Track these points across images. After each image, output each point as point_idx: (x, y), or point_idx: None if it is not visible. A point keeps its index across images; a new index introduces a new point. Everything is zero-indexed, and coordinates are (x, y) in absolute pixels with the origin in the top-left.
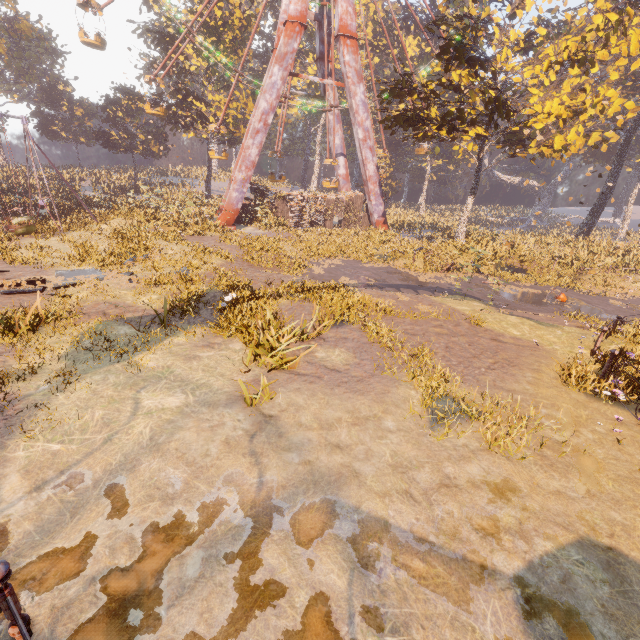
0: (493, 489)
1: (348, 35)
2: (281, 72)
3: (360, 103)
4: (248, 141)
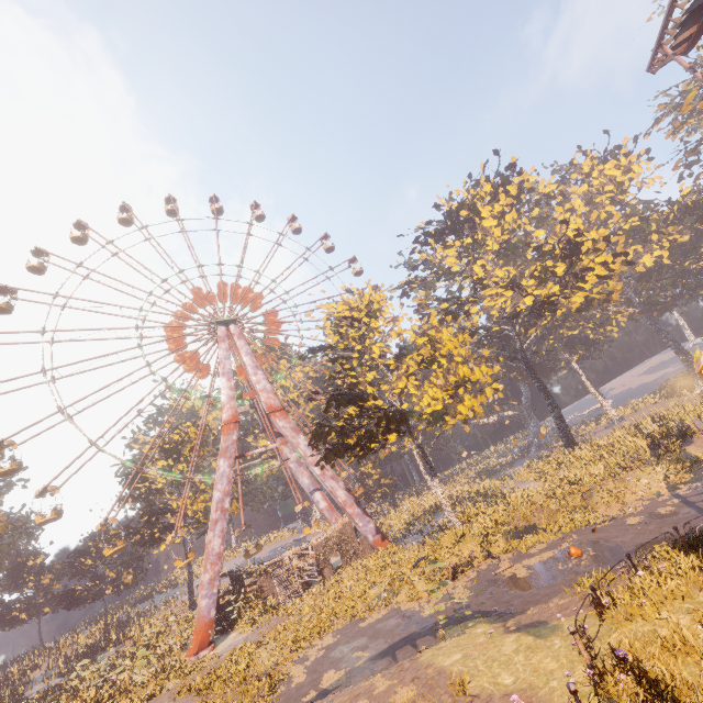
0: None
1: (275, 410)
2: (227, 461)
3: (305, 448)
4: (209, 535)
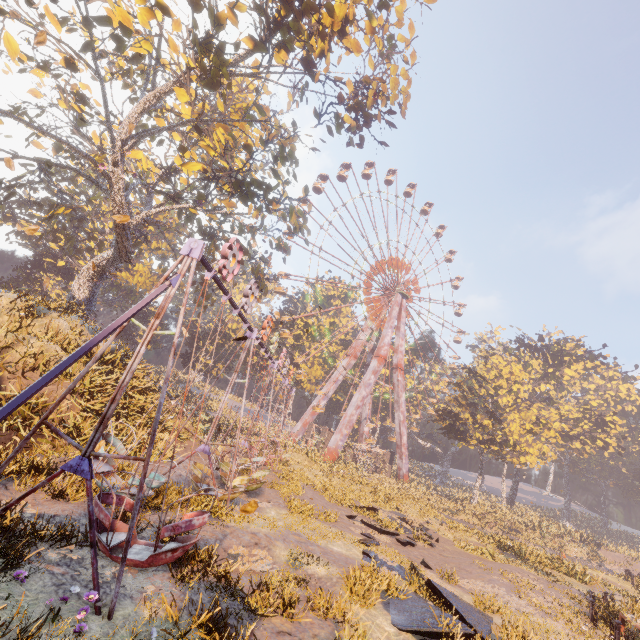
0: None
1: (402, 369)
2: (374, 379)
3: (403, 401)
4: (353, 411)
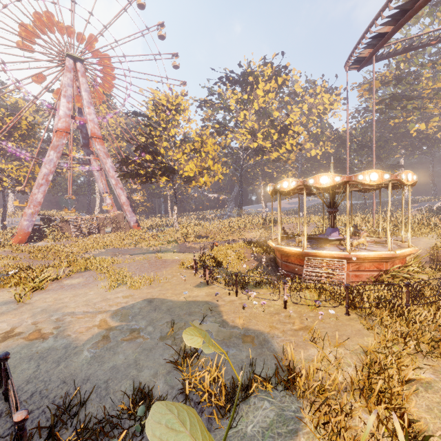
0: (124, 297)
1: (97, 137)
2: (56, 154)
3: (110, 167)
4: (34, 190)
